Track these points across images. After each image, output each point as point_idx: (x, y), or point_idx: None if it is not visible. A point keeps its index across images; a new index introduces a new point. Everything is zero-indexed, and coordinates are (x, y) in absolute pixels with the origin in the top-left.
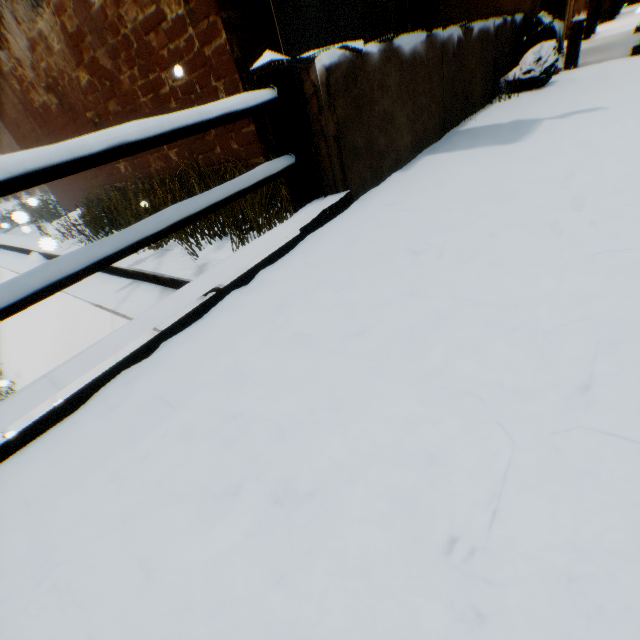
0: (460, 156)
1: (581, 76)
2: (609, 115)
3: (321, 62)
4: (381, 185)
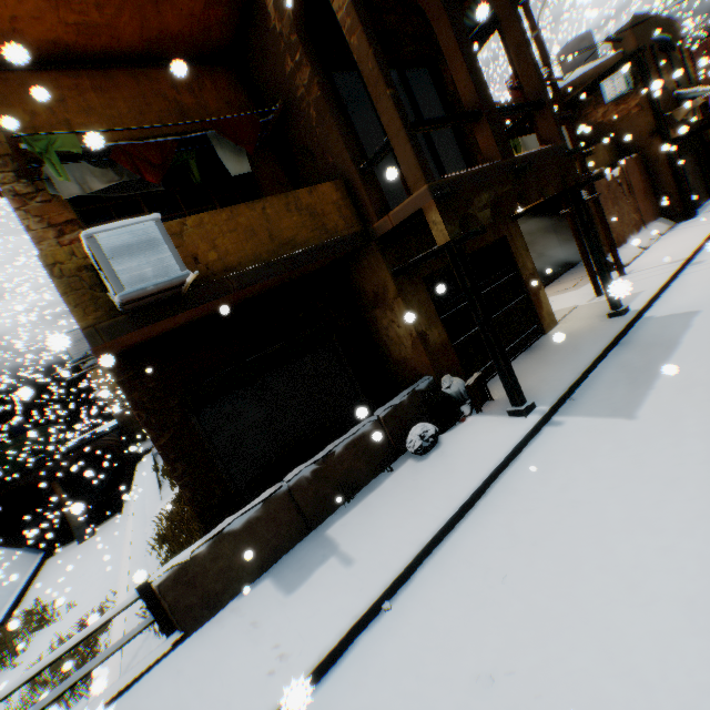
0: (264, 594)
1: (454, 446)
2: (338, 582)
3: (154, 583)
4: (215, 615)
